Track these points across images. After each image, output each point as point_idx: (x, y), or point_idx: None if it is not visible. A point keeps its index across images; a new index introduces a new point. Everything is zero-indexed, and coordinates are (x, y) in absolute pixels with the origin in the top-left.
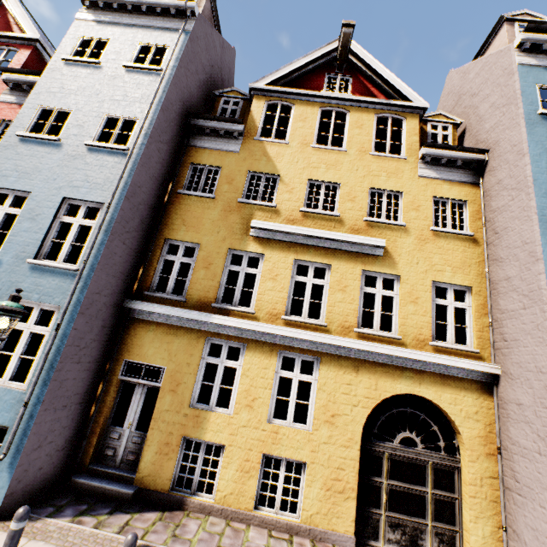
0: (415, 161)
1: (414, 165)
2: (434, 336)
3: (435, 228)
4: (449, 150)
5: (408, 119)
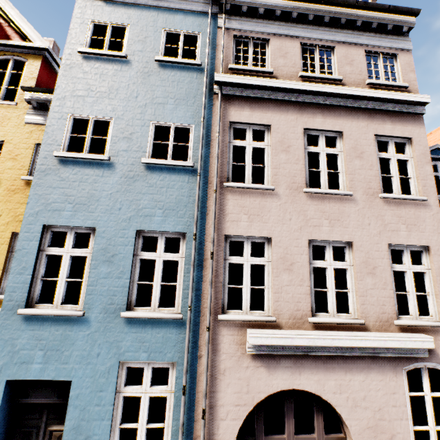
0: (26, 107)
1: (24, 111)
2: (5, 288)
3: (25, 177)
4: (51, 94)
5: (30, 61)
